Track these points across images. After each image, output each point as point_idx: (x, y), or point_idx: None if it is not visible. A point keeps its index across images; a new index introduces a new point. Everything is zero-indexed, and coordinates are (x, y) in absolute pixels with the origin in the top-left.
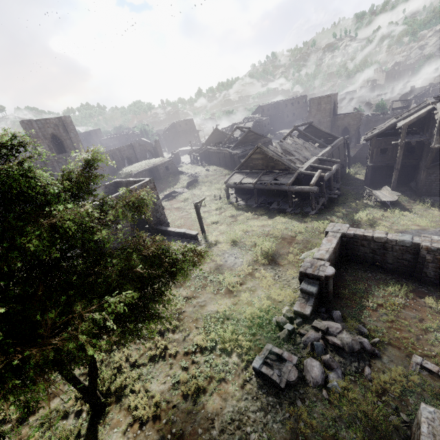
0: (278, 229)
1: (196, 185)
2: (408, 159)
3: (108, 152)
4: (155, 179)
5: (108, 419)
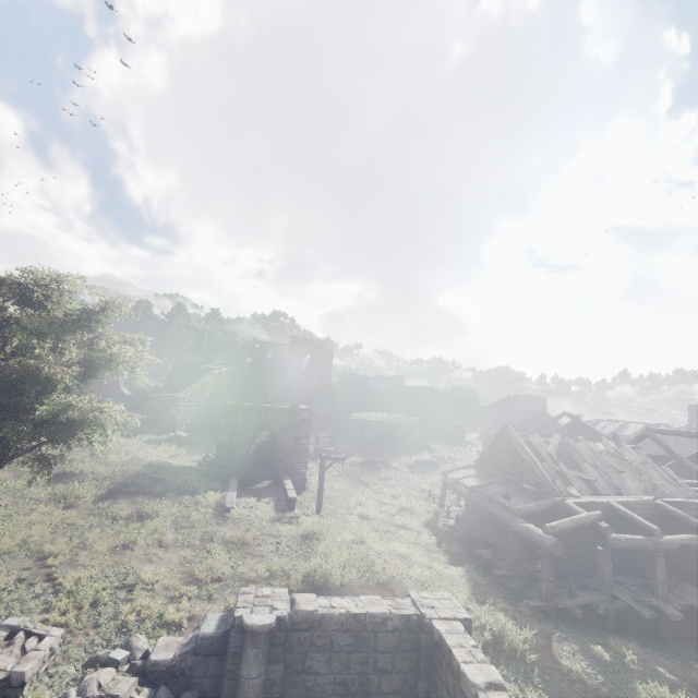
0: (410, 573)
1: (428, 472)
2: None
3: (358, 390)
4: (387, 440)
5: None
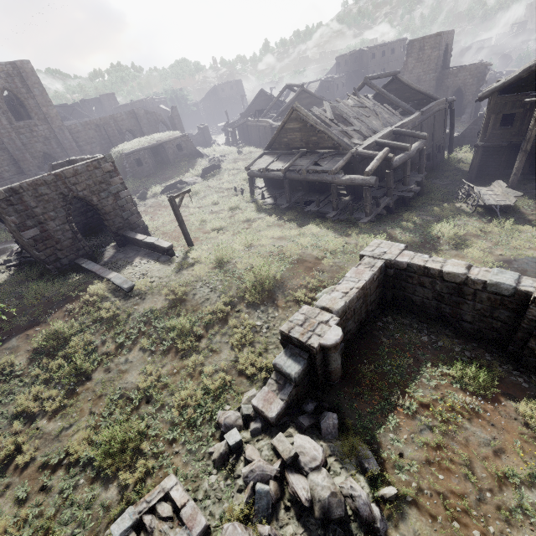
0: (301, 244)
1: (217, 174)
2: None
3: (98, 121)
4: (163, 163)
5: None
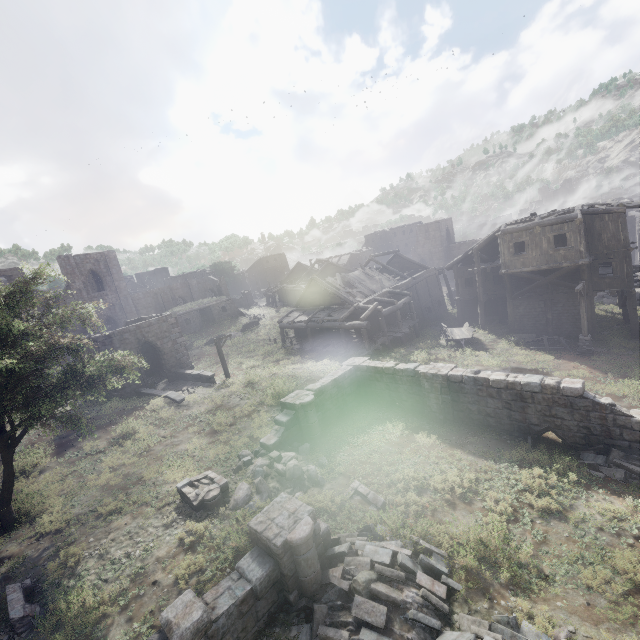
0: (313, 371)
1: (255, 329)
2: (498, 290)
3: (157, 290)
4: (208, 321)
5: (13, 534)
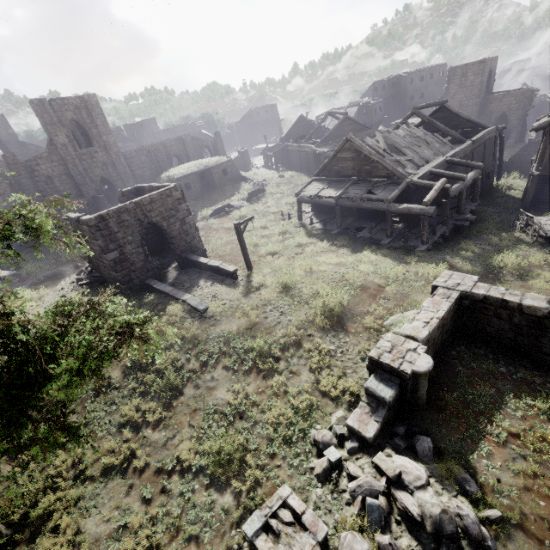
0: (361, 271)
1: (261, 198)
2: None
3: (149, 147)
4: (208, 186)
5: None
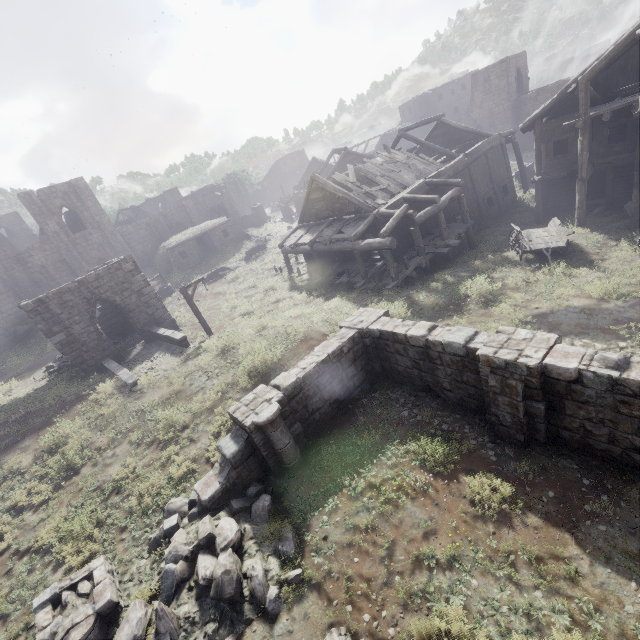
0: (313, 321)
1: (261, 255)
2: (614, 155)
3: (148, 220)
4: (210, 251)
5: None
